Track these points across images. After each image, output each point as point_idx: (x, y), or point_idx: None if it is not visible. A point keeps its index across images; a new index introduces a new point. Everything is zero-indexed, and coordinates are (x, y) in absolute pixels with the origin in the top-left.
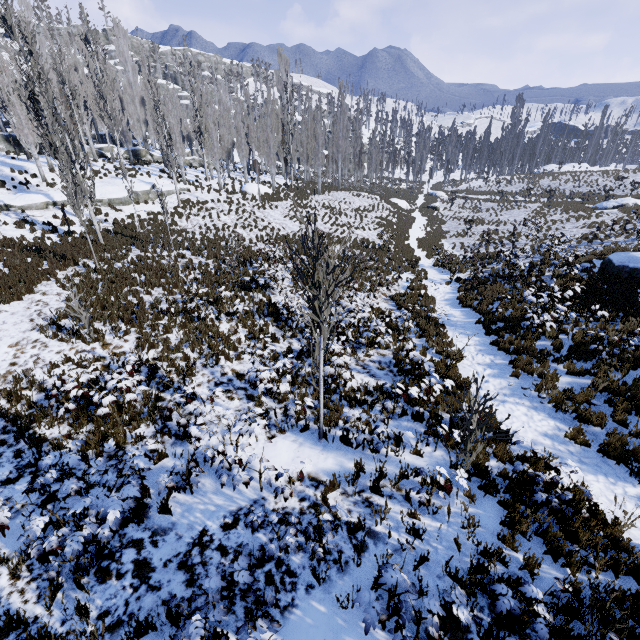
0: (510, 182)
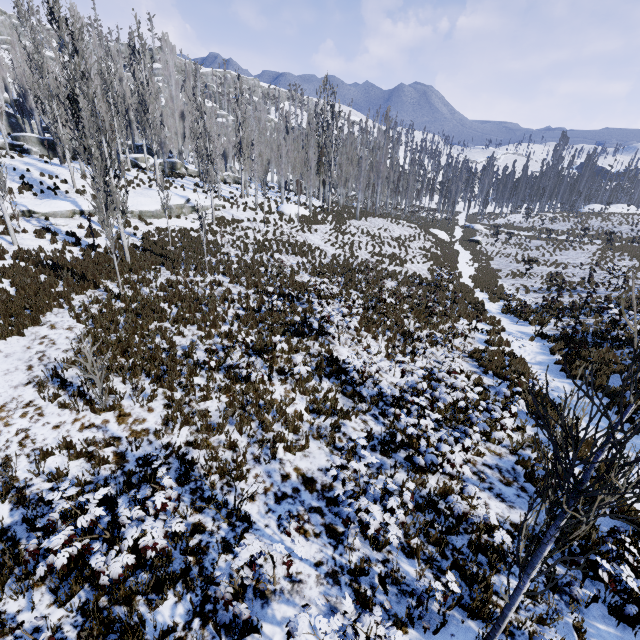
0: (553, 220)
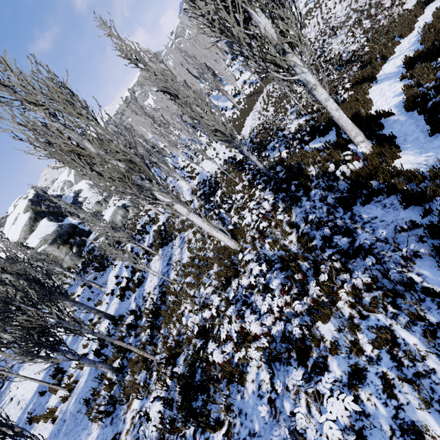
0: None
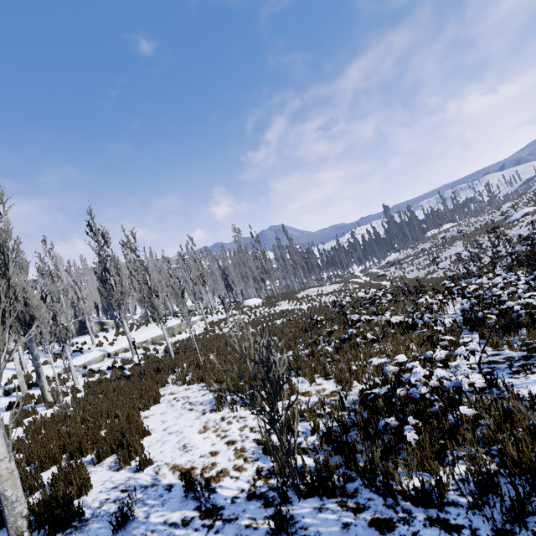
0: (416, 246)
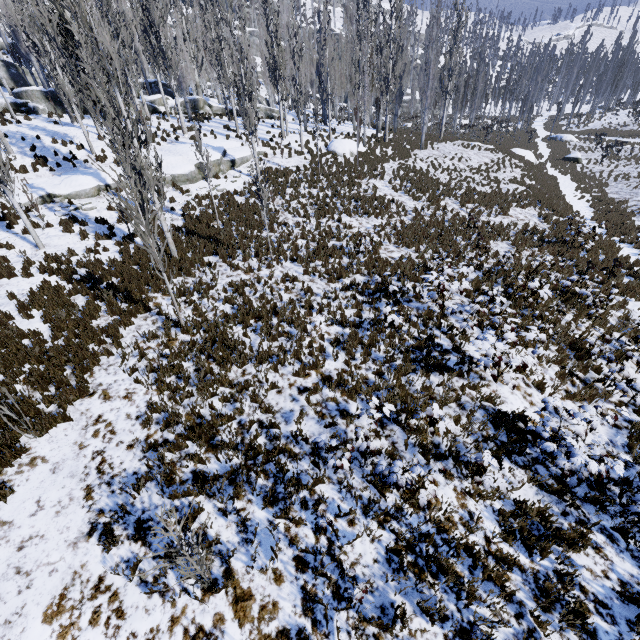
0: None
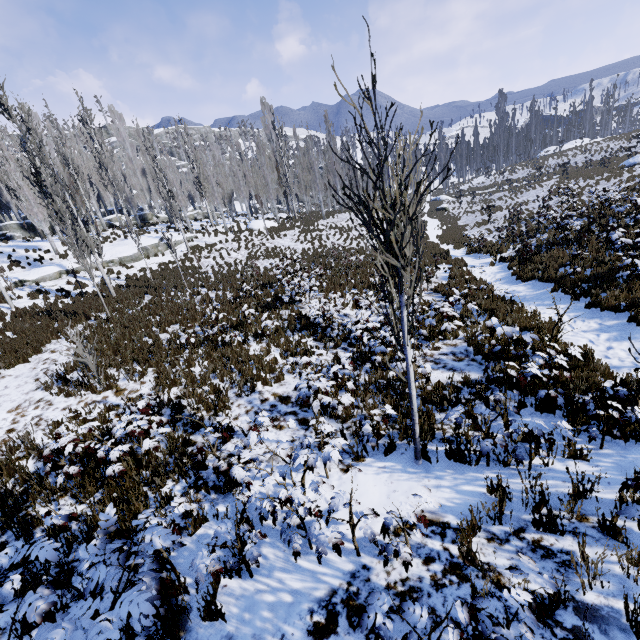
0: (513, 171)
